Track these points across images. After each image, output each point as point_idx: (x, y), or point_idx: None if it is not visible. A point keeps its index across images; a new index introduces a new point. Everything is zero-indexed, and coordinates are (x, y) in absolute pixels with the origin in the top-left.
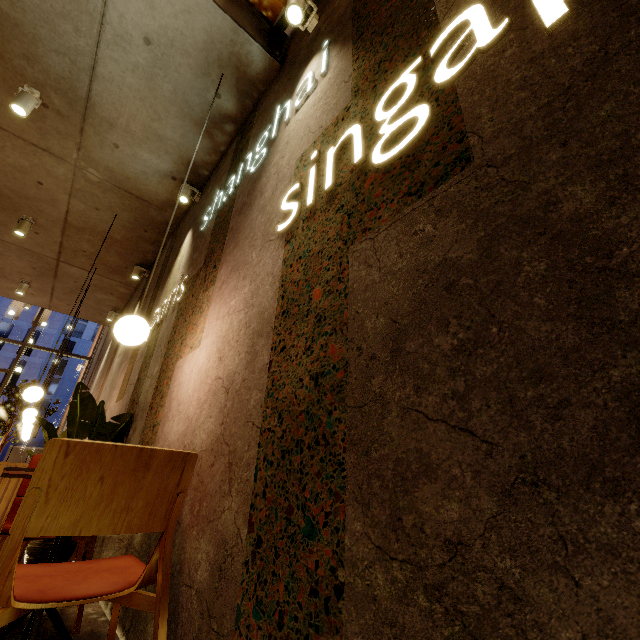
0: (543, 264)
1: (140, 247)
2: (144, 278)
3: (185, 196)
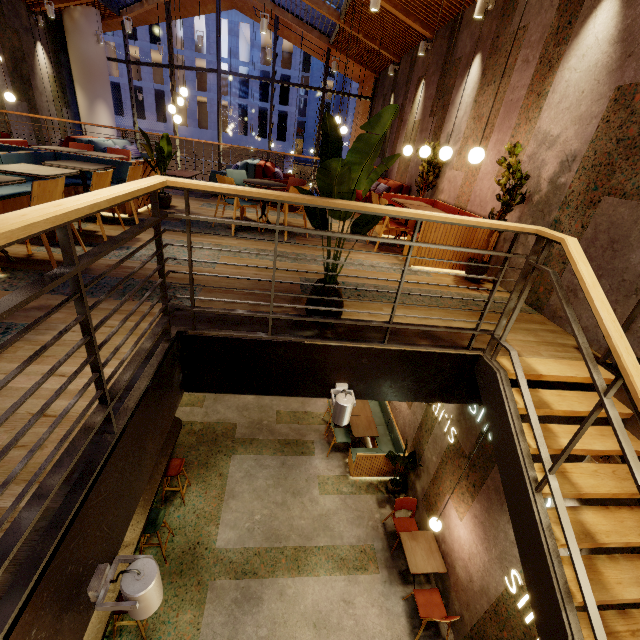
0: None
1: None
2: None
3: None
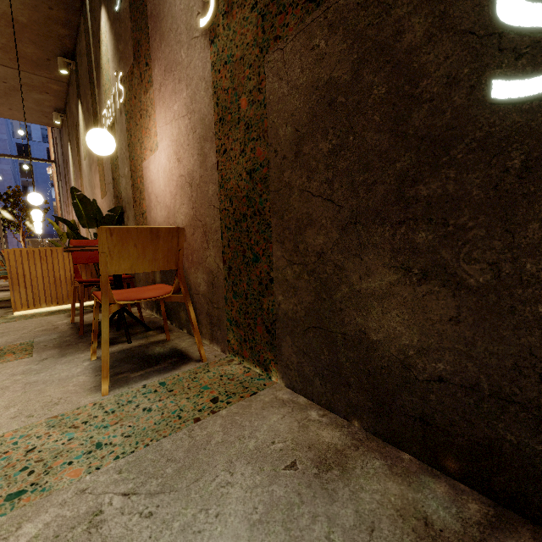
0: (384, 89)
1: (53, 31)
2: (72, 71)
3: None
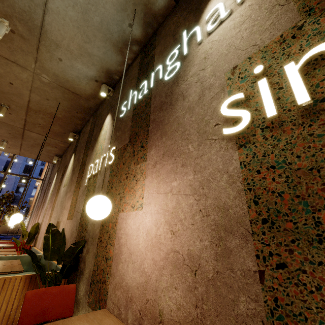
0: None
1: (73, 121)
2: (75, 139)
3: (104, 92)
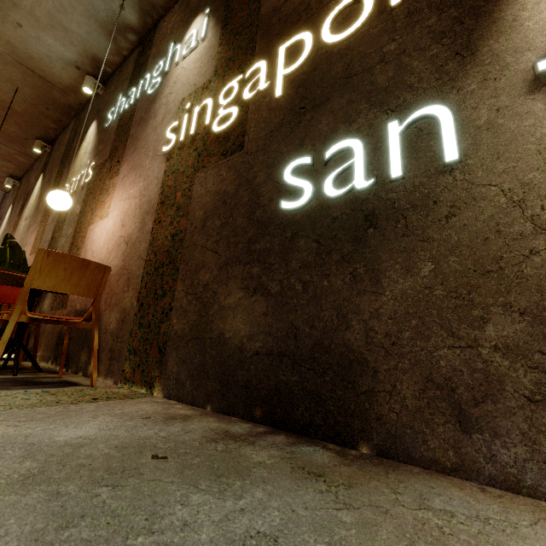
0: (247, 199)
1: (42, 123)
2: (45, 152)
3: (89, 88)
